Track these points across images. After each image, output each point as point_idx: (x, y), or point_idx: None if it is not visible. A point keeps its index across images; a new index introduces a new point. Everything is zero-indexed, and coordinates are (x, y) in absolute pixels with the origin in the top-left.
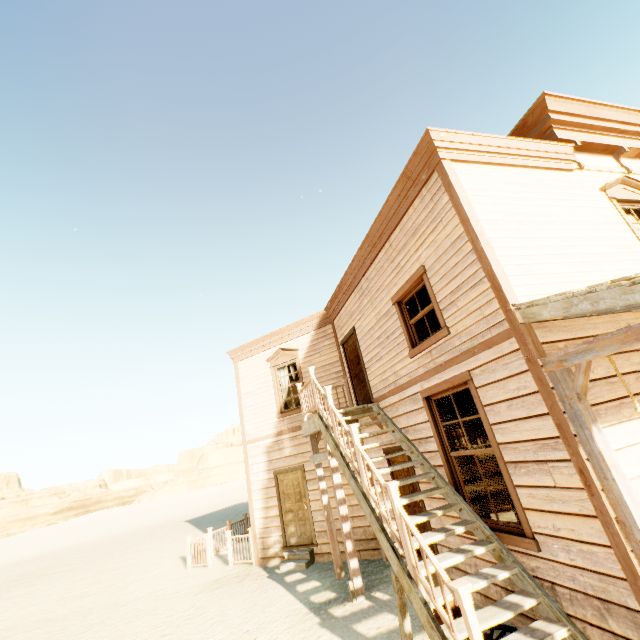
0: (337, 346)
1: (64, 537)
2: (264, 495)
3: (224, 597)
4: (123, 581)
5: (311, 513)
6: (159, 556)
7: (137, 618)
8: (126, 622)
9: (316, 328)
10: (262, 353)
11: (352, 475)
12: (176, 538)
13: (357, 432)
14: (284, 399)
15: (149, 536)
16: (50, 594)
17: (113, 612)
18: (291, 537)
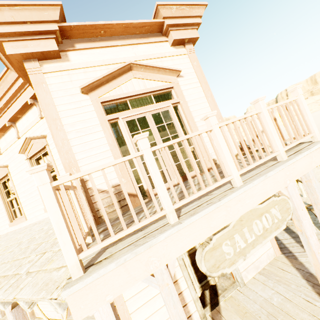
0: None
1: None
2: None
3: None
4: None
5: None
6: None
7: None
8: None
9: None
10: None
11: None
12: None
13: None
14: None
15: None
16: None
17: None
18: None
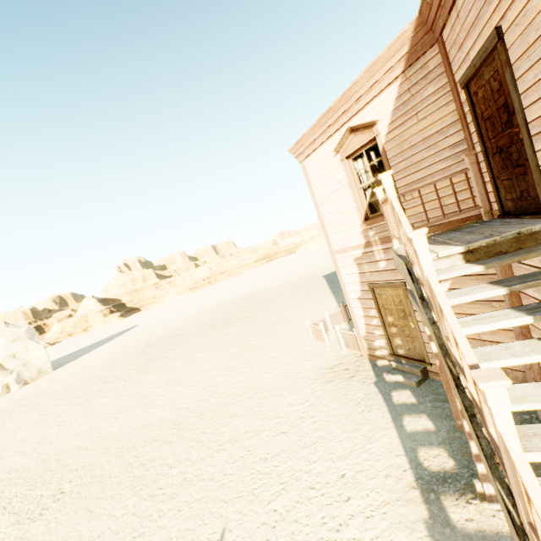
0: (452, 92)
1: (259, 281)
2: (362, 305)
3: (332, 399)
4: (274, 341)
5: (420, 334)
6: (299, 317)
7: (271, 395)
8: (264, 396)
9: (404, 67)
10: (327, 141)
11: (483, 453)
12: (313, 297)
13: (504, 402)
14: (368, 201)
15: (298, 290)
16: (239, 339)
17: (261, 378)
18: (398, 348)
